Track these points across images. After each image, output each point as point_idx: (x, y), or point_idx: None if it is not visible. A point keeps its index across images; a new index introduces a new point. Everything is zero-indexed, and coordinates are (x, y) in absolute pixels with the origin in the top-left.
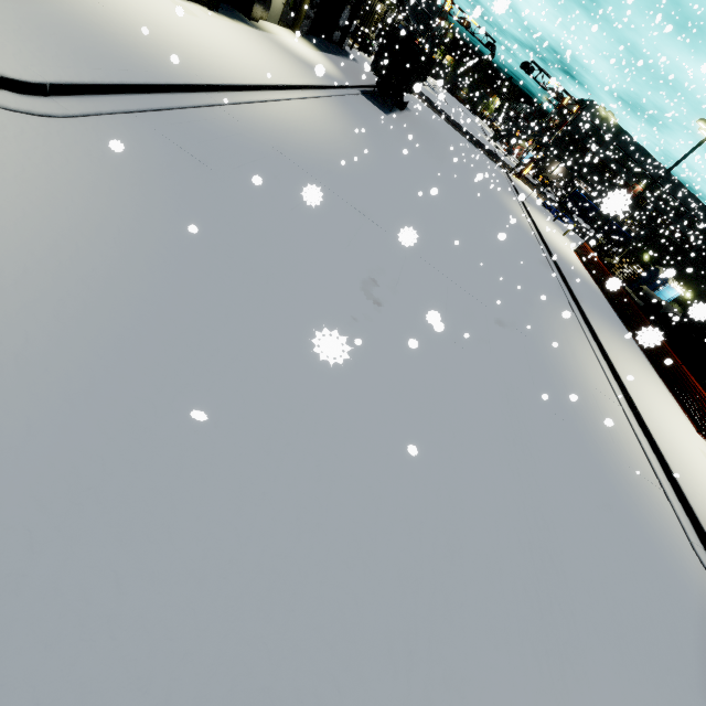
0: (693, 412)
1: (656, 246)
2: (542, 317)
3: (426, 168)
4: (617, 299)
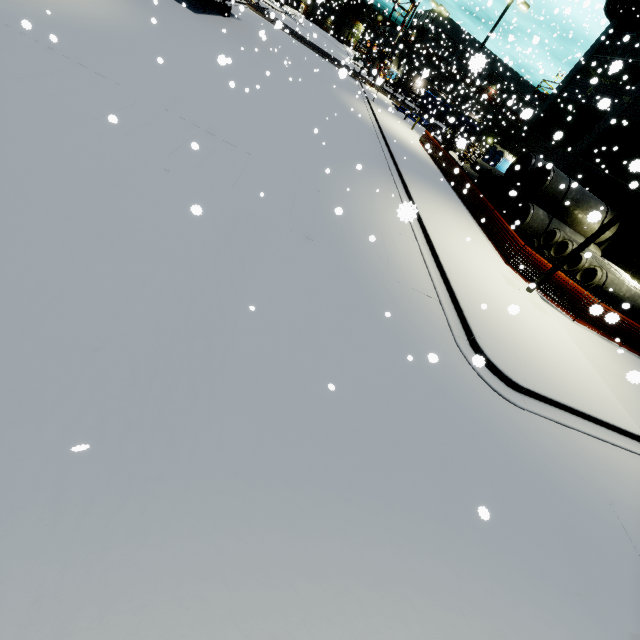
0: (502, 247)
1: (497, 129)
2: (342, 175)
3: (233, 57)
4: (449, 170)
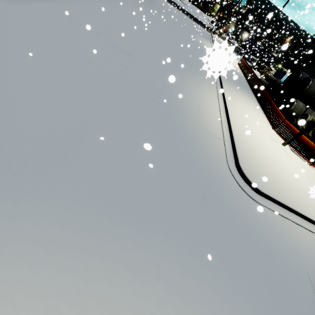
0: (272, 120)
1: (285, 59)
2: (185, 74)
3: (141, 15)
4: (250, 79)
